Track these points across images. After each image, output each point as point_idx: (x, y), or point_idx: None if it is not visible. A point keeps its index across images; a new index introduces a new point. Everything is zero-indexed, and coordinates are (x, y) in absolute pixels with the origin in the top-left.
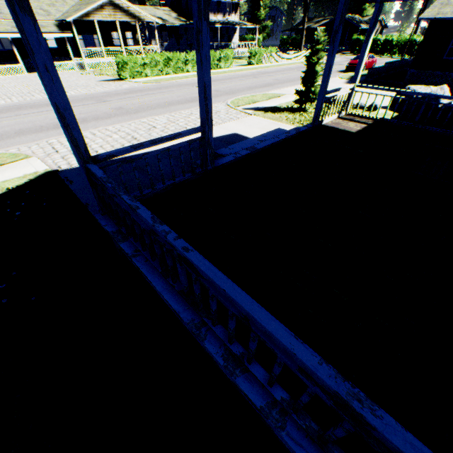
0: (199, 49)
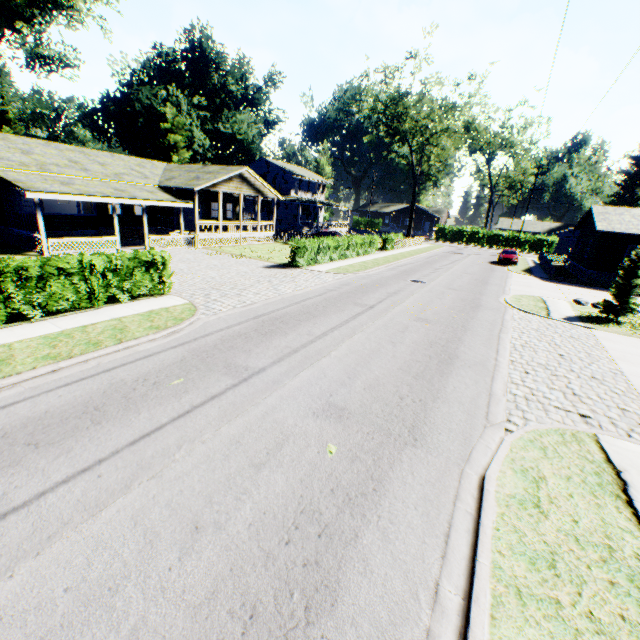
0: None
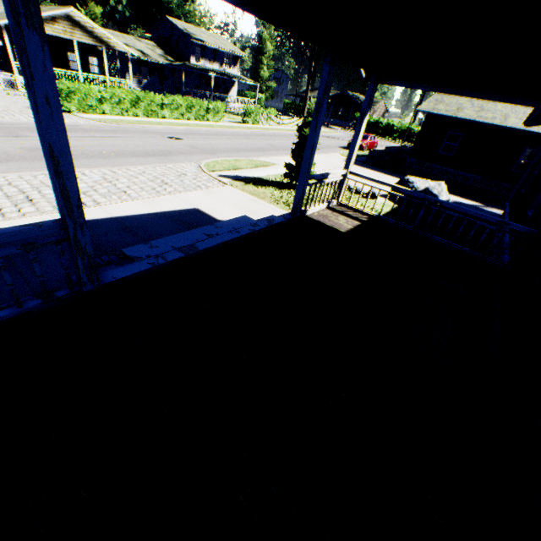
0: (28, 83)
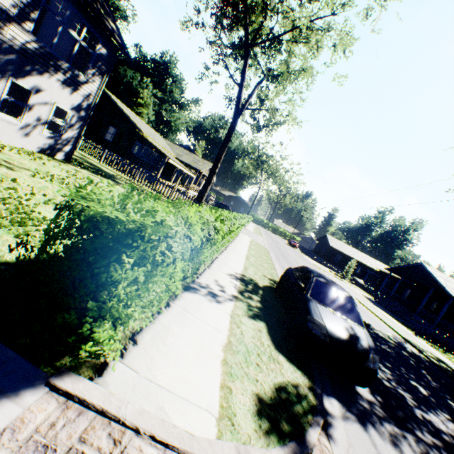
0: (427, 297)
